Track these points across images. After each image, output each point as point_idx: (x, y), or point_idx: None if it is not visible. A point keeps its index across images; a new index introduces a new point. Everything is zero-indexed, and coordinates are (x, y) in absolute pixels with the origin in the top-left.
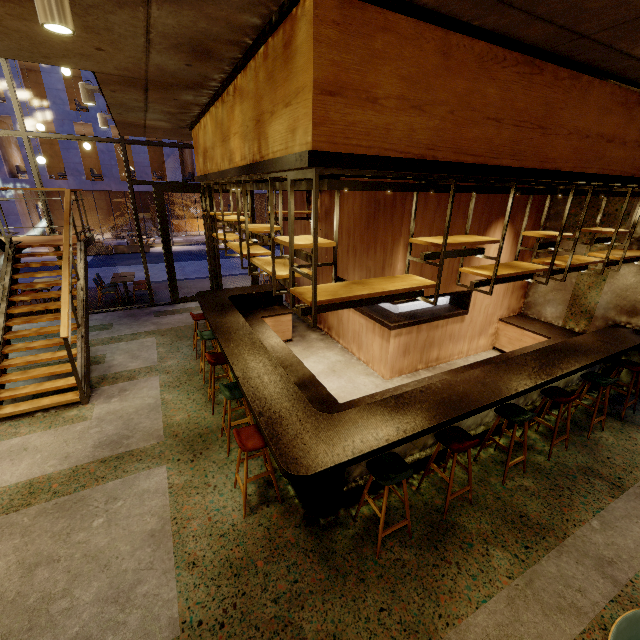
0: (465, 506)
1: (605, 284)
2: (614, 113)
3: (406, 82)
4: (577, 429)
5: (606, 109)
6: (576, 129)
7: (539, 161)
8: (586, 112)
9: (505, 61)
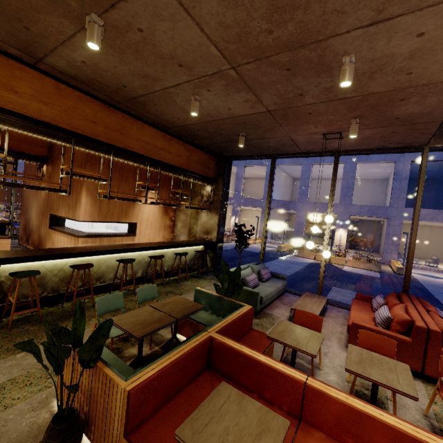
0: (90, 308)
1: (198, 222)
2: (160, 139)
3: (36, 91)
4: (176, 281)
5: (155, 137)
6: (141, 139)
7: (123, 145)
8: (145, 134)
9: (94, 102)
